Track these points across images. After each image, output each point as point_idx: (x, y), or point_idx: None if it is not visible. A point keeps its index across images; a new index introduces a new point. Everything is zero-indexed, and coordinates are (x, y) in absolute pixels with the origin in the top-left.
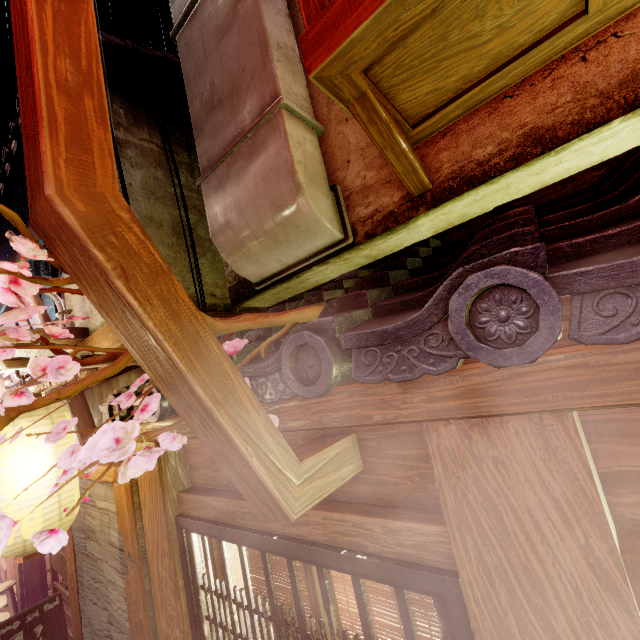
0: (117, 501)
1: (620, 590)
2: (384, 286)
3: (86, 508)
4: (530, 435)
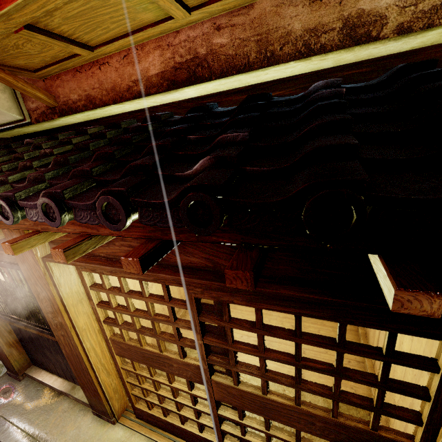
0: None
1: (38, 265)
2: (1, 171)
3: None
4: (19, 232)
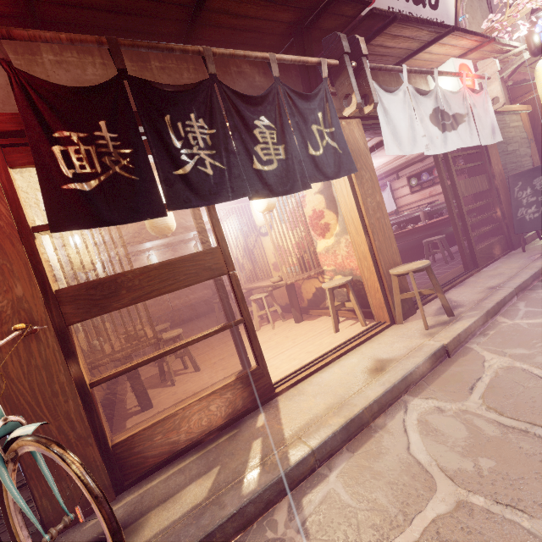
0: (523, 120)
1: None
2: None
3: (504, 130)
4: None
